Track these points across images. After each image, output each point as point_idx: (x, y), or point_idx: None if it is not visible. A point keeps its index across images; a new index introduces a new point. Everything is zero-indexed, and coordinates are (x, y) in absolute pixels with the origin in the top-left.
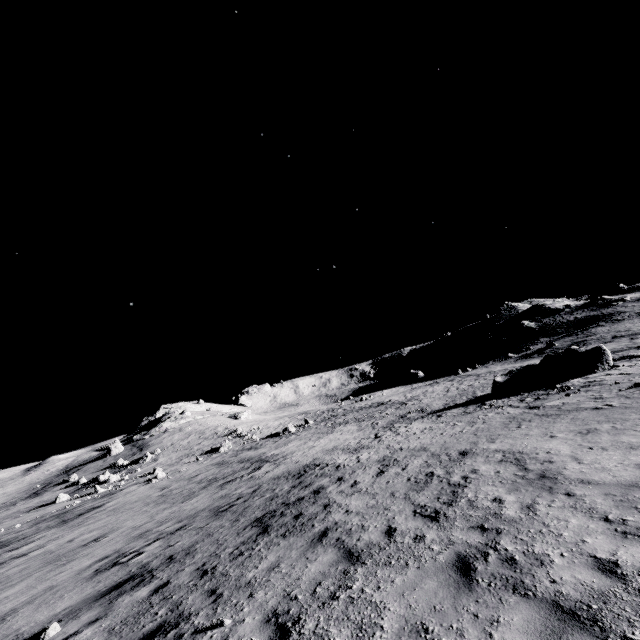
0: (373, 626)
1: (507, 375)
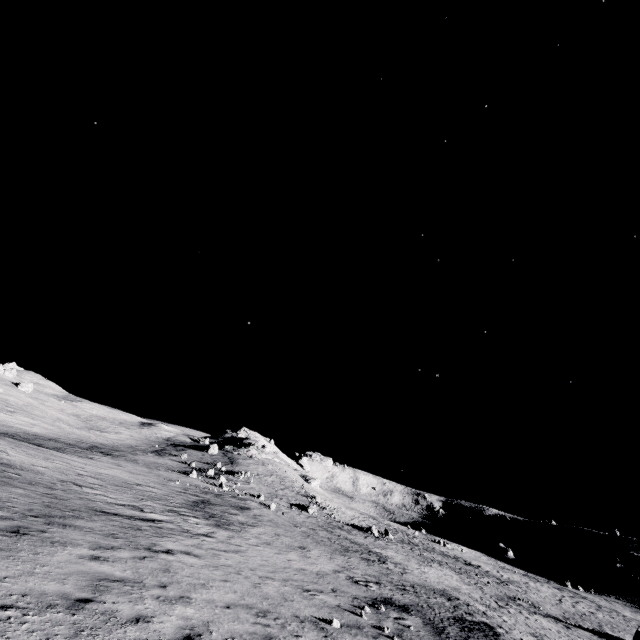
0: None
1: None
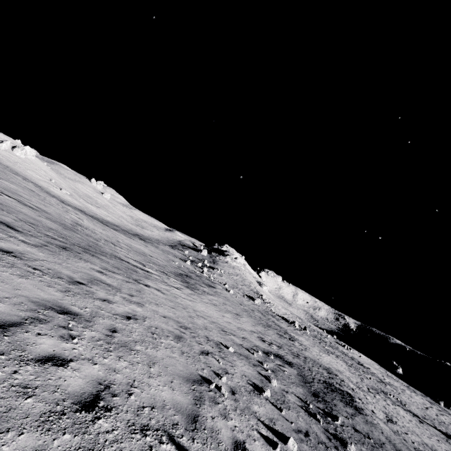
0: None
1: None
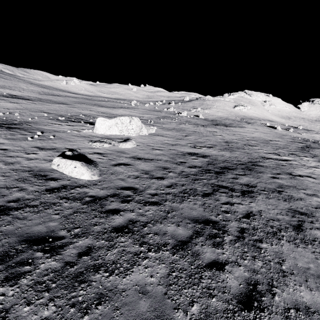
0: None
1: None
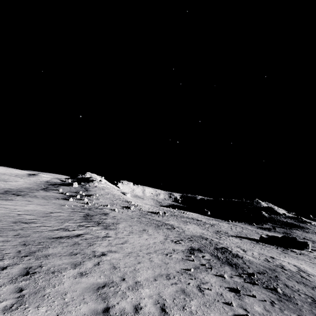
0: (289, 279)
1: (267, 235)
